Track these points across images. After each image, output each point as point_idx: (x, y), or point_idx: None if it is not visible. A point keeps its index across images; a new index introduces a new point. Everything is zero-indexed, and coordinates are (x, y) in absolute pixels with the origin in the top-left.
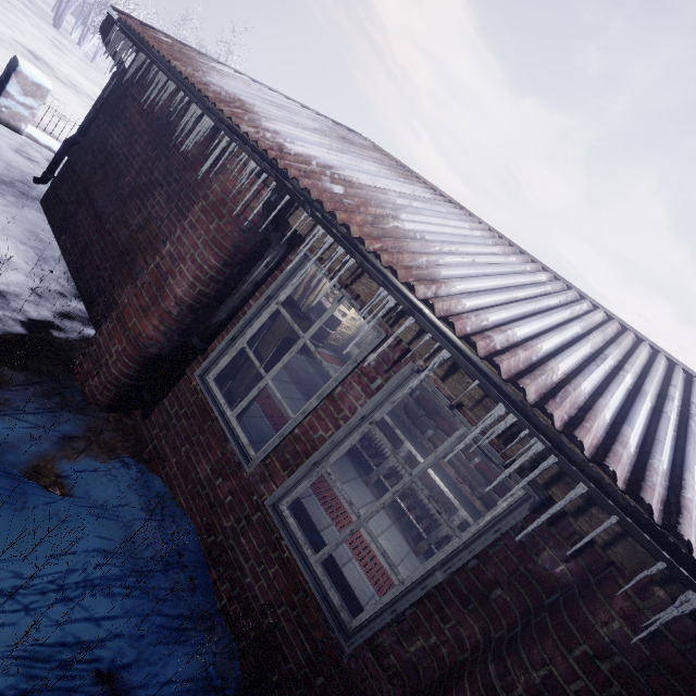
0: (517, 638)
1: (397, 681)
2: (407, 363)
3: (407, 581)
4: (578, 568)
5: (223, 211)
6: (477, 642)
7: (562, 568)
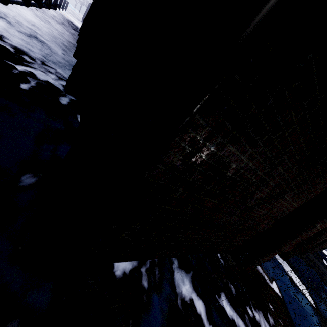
0: None
1: None
2: None
3: None
4: None
5: None
6: None
7: None
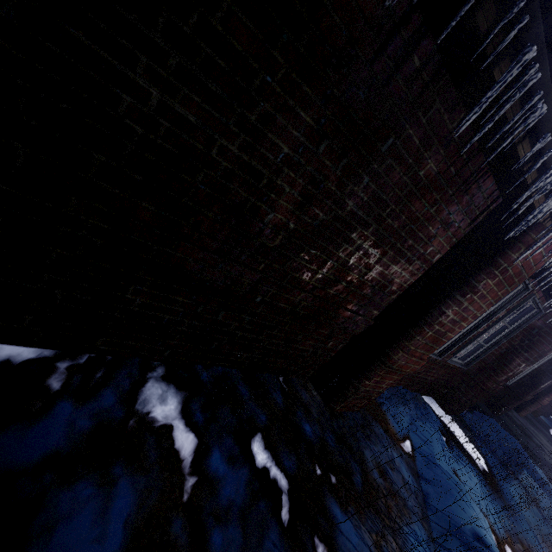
0: (531, 346)
1: (477, 363)
2: (530, 294)
3: (488, 345)
4: (541, 321)
5: (516, 280)
6: (507, 346)
7: (536, 322)
